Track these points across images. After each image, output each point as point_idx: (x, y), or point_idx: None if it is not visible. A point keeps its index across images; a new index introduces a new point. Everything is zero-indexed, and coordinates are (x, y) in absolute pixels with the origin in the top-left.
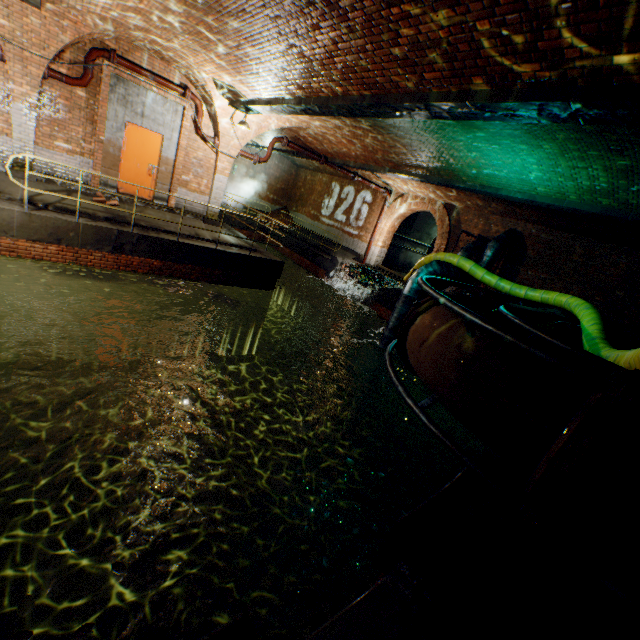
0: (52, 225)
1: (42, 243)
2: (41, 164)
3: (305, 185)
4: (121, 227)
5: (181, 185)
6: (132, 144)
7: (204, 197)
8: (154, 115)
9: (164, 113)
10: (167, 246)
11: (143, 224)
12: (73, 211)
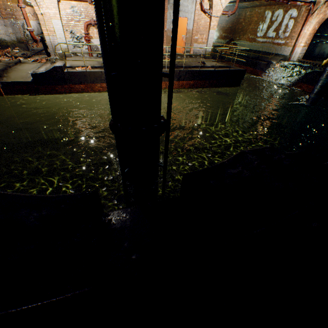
0: None
1: None
2: None
3: (245, 20)
4: (178, 69)
5: (194, 42)
6: None
7: (204, 45)
8: (184, 8)
9: (187, 5)
10: (195, 73)
11: (184, 66)
12: None
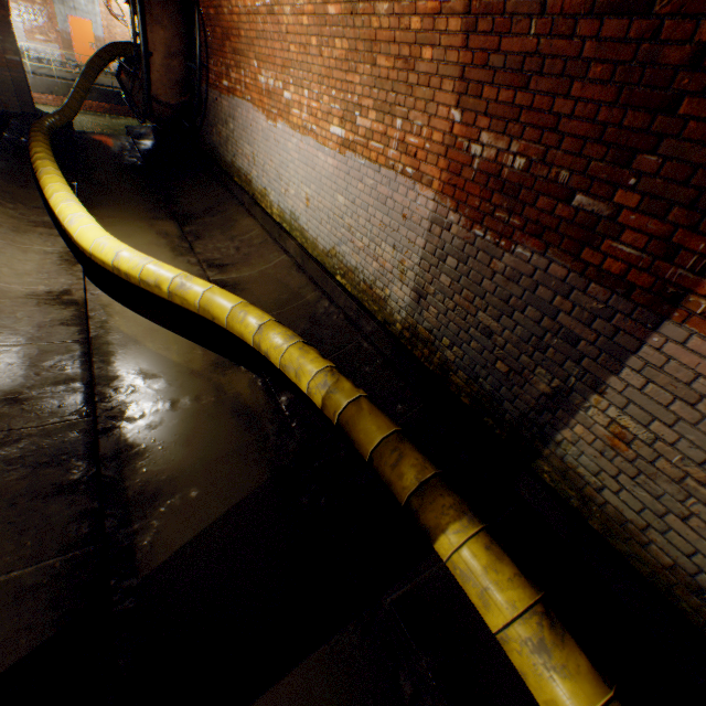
0: (46, 84)
1: (45, 96)
2: (34, 52)
3: None
4: None
5: None
6: (76, 31)
7: None
8: (82, 8)
9: (87, 5)
10: (109, 95)
11: (95, 83)
12: (55, 77)
